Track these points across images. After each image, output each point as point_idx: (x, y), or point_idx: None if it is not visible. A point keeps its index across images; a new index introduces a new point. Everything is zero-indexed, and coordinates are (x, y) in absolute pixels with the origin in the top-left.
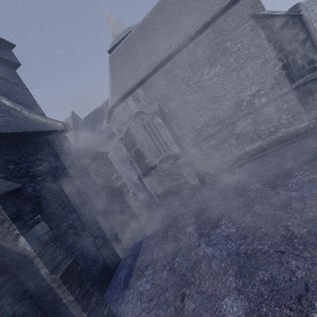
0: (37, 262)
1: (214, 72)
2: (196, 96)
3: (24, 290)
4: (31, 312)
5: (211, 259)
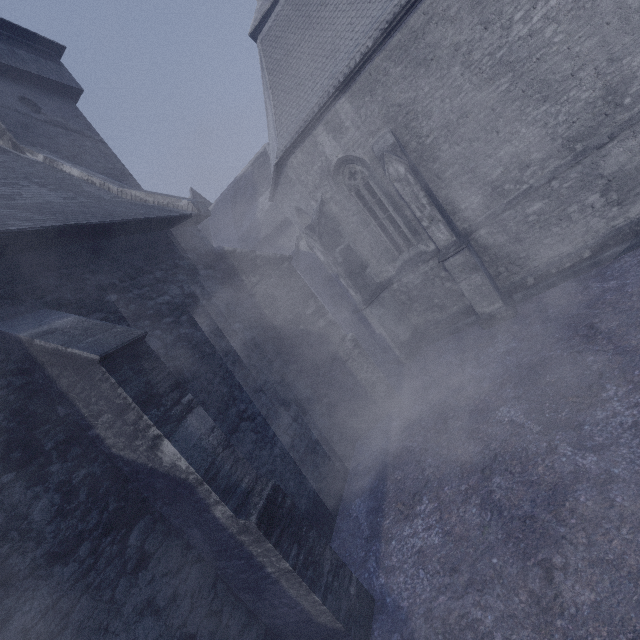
0: (204, 492)
1: (546, 11)
2: (492, 91)
3: (183, 545)
4: (205, 588)
5: (604, 482)
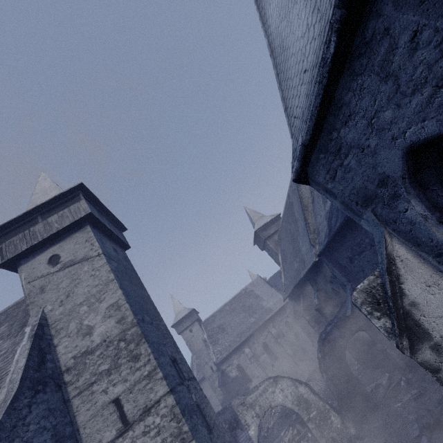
0: None
1: None
2: None
3: None
4: None
5: None
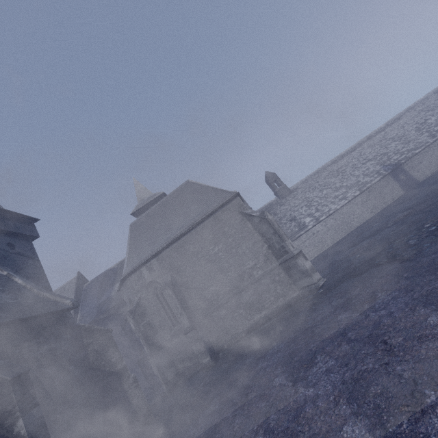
0: None
1: (218, 248)
2: (205, 267)
3: None
4: None
5: None
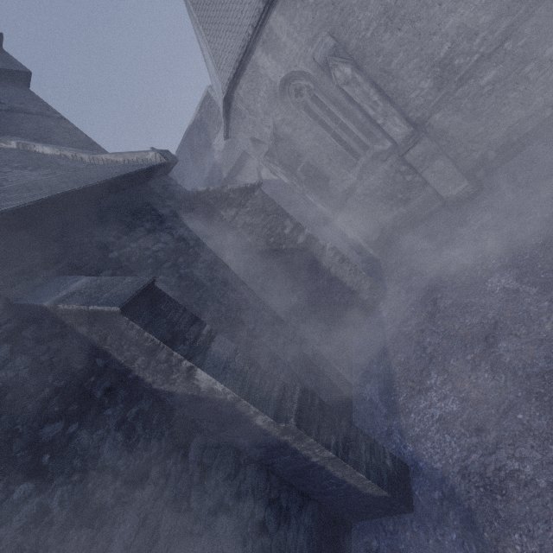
0: (243, 407)
1: None
2: None
3: (234, 452)
4: (261, 482)
5: None
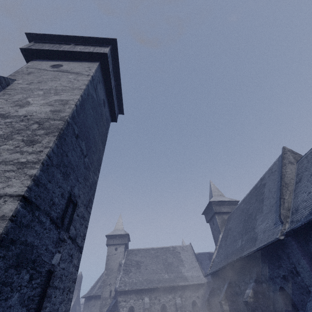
0: None
1: None
2: None
3: None
4: None
5: None
